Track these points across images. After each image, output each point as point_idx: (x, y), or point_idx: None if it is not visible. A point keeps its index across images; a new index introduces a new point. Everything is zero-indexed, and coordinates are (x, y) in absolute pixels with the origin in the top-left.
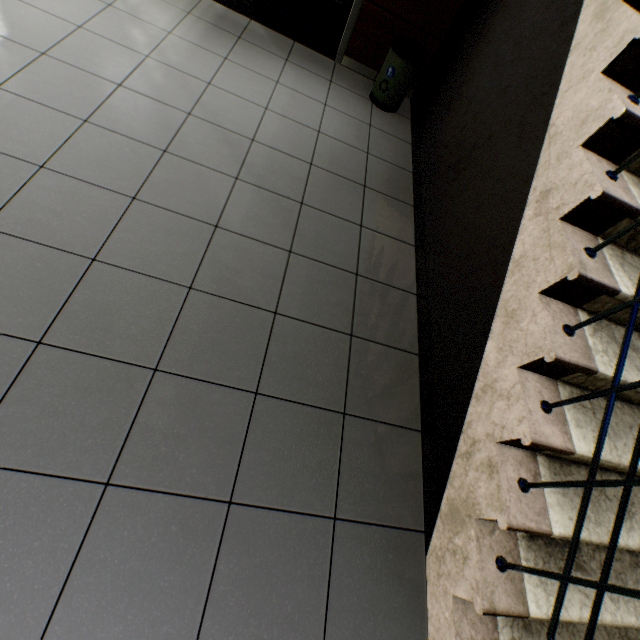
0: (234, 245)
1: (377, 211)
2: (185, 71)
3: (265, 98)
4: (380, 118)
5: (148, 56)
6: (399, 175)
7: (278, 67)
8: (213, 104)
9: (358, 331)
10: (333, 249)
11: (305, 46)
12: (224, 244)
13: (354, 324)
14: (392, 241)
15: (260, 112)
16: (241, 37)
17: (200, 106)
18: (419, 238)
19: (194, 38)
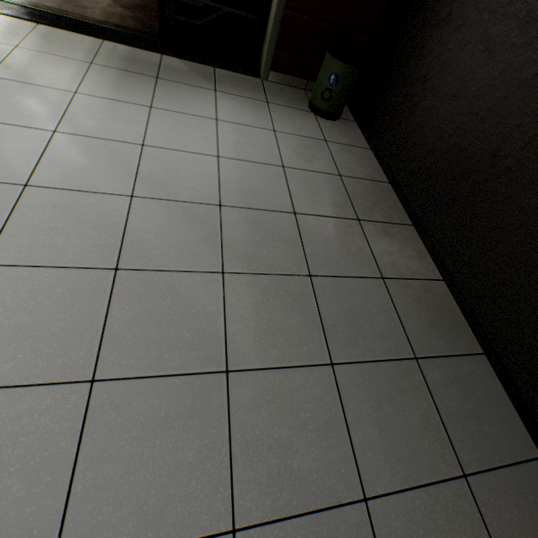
0: (262, 394)
1: (386, 248)
2: (108, 137)
3: (211, 143)
4: (330, 129)
5: (55, 130)
6: (380, 191)
7: (210, 101)
8: (156, 171)
9: (467, 461)
10: (374, 331)
11: (226, 70)
12: (248, 400)
13: (457, 451)
14: (420, 284)
15: (213, 163)
16: (158, 76)
17: (141, 179)
18: (440, 266)
19: (106, 91)
